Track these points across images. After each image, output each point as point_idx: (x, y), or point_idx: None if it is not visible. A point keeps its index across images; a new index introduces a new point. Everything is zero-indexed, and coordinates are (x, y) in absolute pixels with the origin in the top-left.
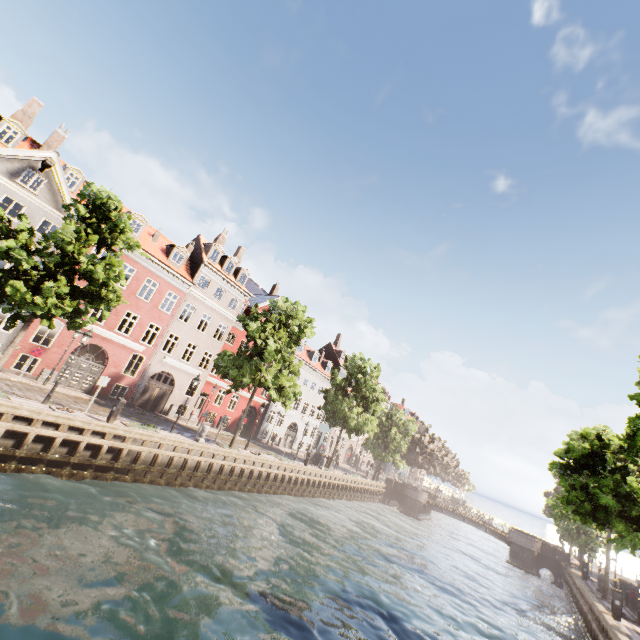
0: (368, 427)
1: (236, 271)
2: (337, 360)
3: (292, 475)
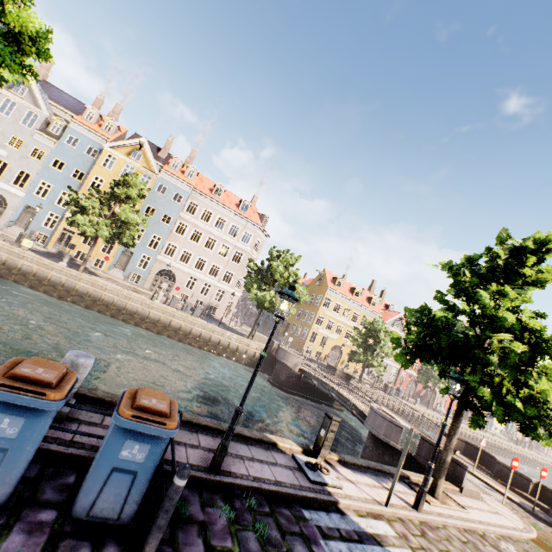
0: None
1: None
2: None
3: (512, 450)
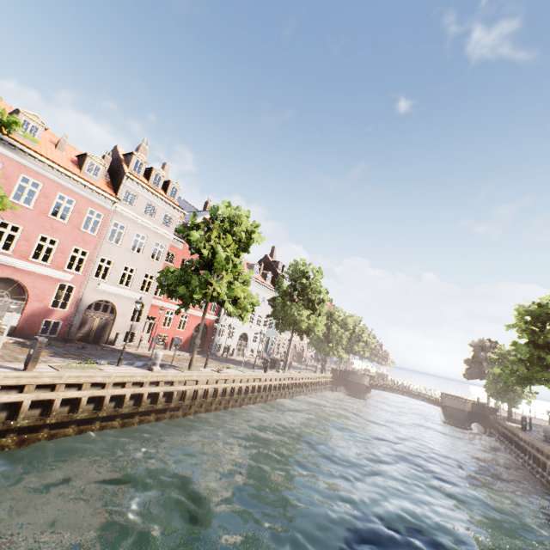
0: (318, 327)
1: (165, 185)
2: (275, 270)
3: (255, 384)
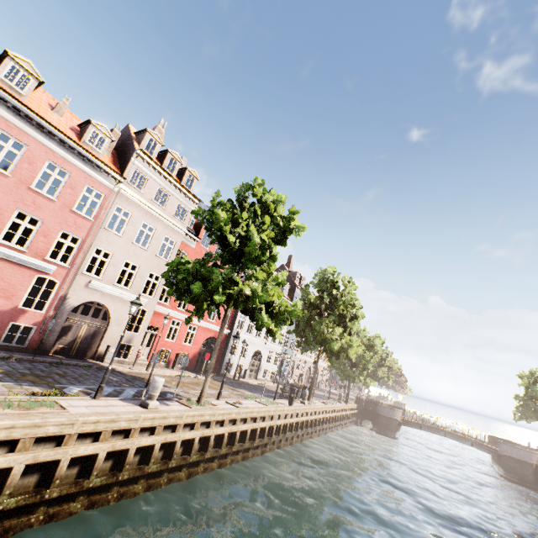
0: (353, 349)
1: (180, 173)
2: (293, 281)
3: (281, 423)
